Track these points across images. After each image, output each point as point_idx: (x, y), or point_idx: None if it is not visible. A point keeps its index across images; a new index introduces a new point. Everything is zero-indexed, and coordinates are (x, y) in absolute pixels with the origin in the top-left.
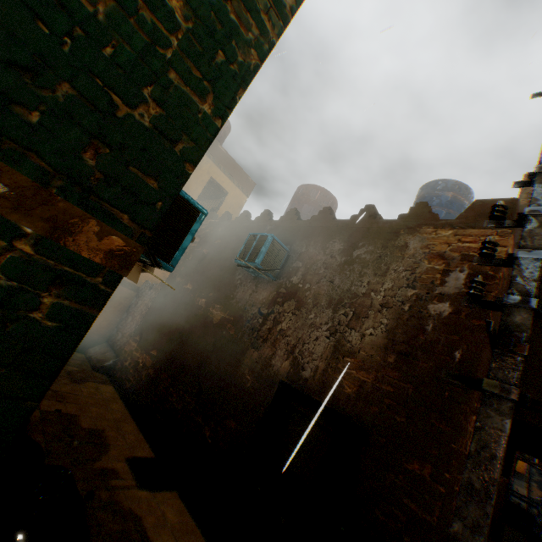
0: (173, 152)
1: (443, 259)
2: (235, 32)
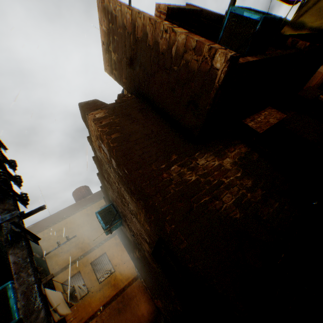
0: None
1: (100, 147)
2: None
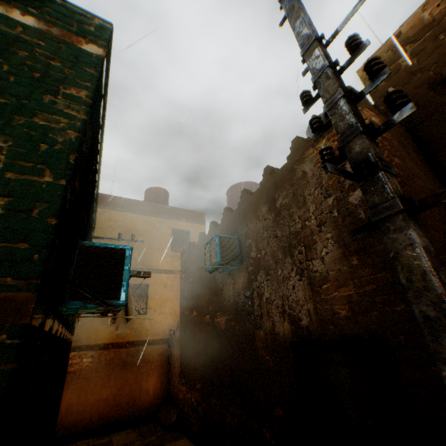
0: (32, 217)
1: None
2: (49, 129)
